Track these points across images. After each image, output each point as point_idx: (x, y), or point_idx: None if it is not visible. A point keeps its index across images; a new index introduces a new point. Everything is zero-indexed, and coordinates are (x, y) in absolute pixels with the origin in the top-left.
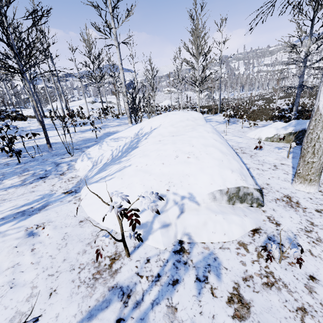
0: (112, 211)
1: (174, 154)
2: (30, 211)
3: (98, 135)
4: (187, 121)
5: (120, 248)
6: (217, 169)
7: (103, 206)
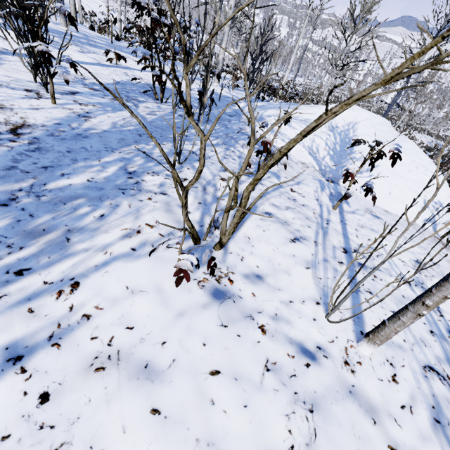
0: (400, 207)
1: (413, 164)
2: (336, 195)
3: (208, 93)
4: (385, 126)
5: (431, 233)
6: (445, 185)
7: (389, 201)
